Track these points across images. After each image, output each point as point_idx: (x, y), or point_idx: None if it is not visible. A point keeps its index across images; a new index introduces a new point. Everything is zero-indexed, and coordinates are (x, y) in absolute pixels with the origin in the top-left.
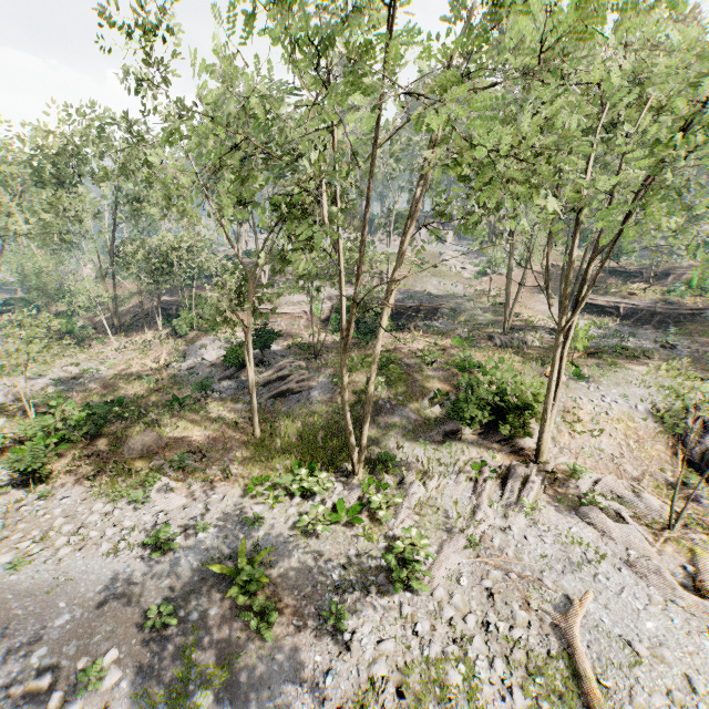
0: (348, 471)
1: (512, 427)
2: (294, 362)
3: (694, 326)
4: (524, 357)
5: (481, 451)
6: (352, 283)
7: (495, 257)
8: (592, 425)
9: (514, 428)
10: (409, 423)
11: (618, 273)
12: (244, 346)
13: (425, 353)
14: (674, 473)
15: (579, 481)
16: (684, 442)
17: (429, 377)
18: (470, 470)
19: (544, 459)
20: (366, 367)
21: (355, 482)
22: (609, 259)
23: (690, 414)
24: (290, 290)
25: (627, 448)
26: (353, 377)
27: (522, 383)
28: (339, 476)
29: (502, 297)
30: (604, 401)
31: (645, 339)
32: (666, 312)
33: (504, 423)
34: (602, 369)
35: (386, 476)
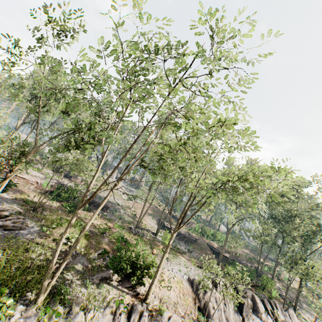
0: (29, 299)
1: (137, 278)
2: (16, 208)
3: (195, 245)
4: (144, 242)
5: (119, 292)
6: (70, 179)
7: (139, 194)
8: (168, 283)
9: (138, 279)
10: (82, 267)
11: (175, 217)
12: (2, 183)
13: (101, 227)
14: (195, 314)
15: (163, 316)
16: (198, 297)
17: (100, 240)
18: (113, 305)
19: (148, 301)
20: (66, 225)
21: (34, 310)
22: (174, 211)
23: (201, 283)
24: (33, 167)
25: (180, 298)
26: (57, 229)
27: (147, 254)
28: (20, 304)
29: (136, 212)
30: (173, 271)
31: (182, 246)
32: (188, 237)
33: (132, 276)
34: (173, 255)
35: (59, 306)
